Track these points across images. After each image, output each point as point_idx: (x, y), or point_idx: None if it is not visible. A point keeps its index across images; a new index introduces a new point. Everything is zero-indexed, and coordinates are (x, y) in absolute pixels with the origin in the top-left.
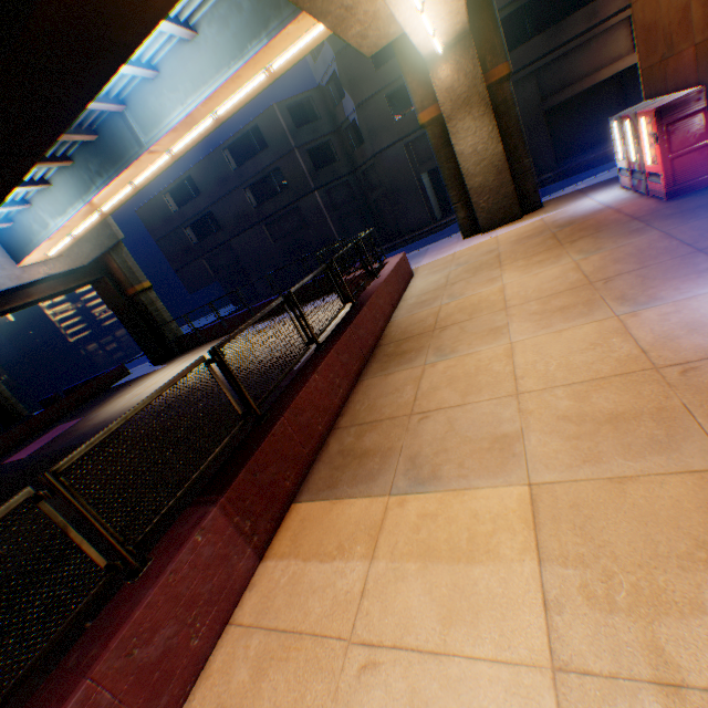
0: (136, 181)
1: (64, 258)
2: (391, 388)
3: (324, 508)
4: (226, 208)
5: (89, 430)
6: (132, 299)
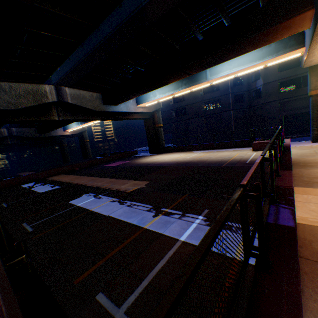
0: (192, 89)
1: (146, 108)
2: (314, 172)
3: (311, 189)
4: (191, 108)
5: (141, 164)
6: (155, 128)
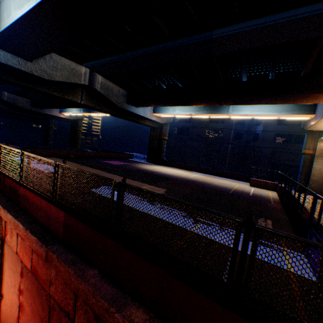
0: (211, 116)
1: (160, 118)
2: None
3: None
4: (194, 130)
5: (145, 170)
6: (160, 139)
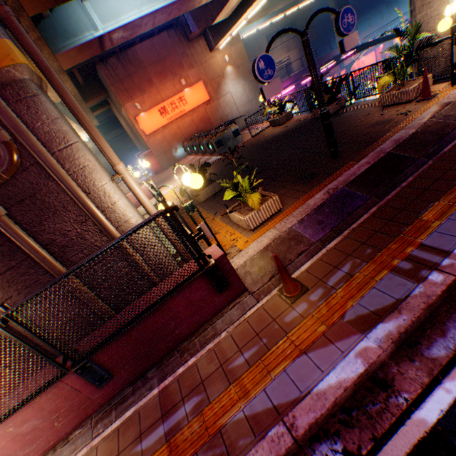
0: None
1: None
2: None
3: None
4: None
5: None
6: None
